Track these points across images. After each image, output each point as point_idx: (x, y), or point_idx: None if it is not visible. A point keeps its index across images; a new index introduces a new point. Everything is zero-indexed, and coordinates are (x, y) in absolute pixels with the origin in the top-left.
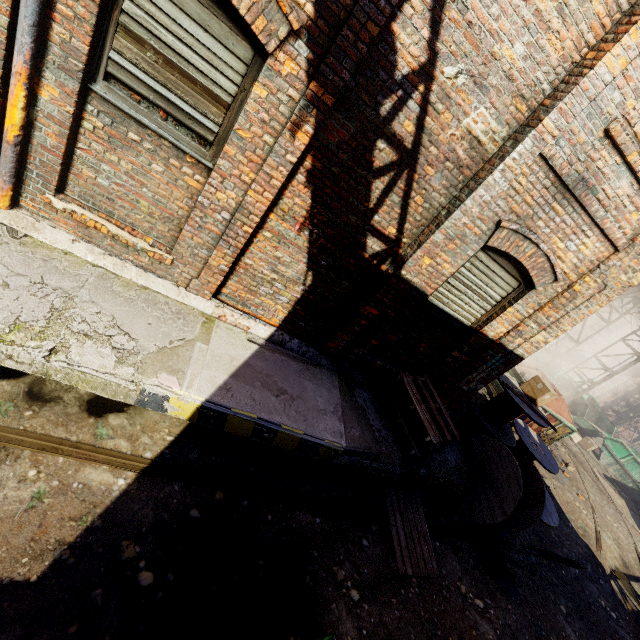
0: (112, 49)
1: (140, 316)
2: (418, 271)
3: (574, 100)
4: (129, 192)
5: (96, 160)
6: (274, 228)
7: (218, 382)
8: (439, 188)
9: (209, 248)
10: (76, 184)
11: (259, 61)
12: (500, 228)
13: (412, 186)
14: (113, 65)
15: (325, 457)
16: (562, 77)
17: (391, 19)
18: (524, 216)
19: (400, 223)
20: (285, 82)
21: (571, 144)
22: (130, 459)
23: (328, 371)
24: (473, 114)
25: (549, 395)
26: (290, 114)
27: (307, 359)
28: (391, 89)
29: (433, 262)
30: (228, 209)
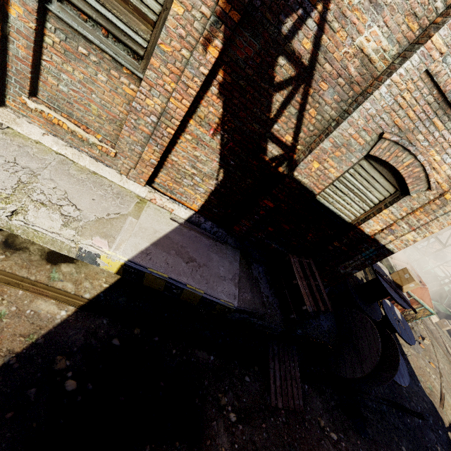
0: None
1: (87, 193)
2: (308, 173)
3: None
4: (83, 97)
5: (57, 70)
6: (193, 132)
7: (141, 247)
8: (331, 102)
9: (142, 145)
10: (44, 90)
11: None
12: (382, 139)
13: (307, 100)
14: None
15: (221, 312)
16: None
17: None
18: (405, 129)
19: (296, 132)
20: None
21: None
22: (72, 297)
23: (232, 248)
24: (366, 32)
25: (414, 284)
26: (203, 30)
27: (217, 237)
28: (292, 8)
29: (321, 166)
30: (155, 113)
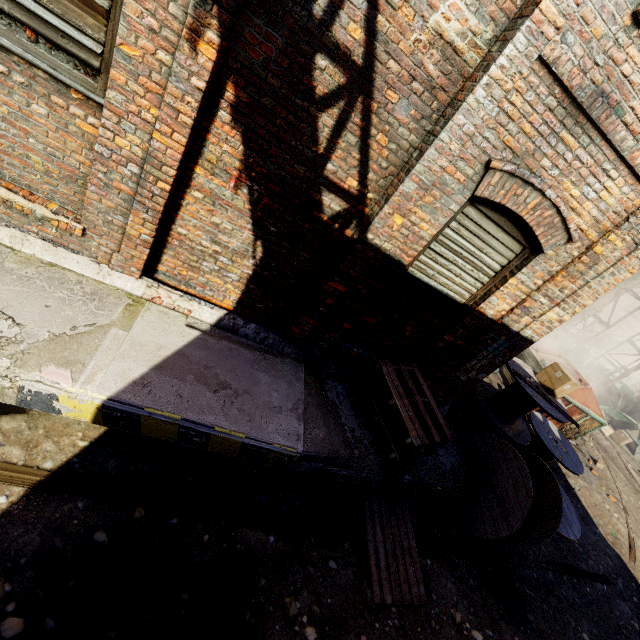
0: None
1: (36, 297)
2: (388, 234)
3: None
4: (14, 145)
5: None
6: (204, 186)
7: (132, 376)
8: (407, 121)
9: (124, 213)
10: None
11: None
12: (490, 171)
13: (371, 120)
14: None
15: (278, 464)
16: None
17: None
18: (522, 153)
19: (361, 172)
20: None
21: (584, 40)
22: (20, 471)
23: (292, 361)
24: (443, 7)
25: (570, 385)
26: (185, 17)
27: (266, 347)
28: None
29: (407, 221)
30: (135, 160)
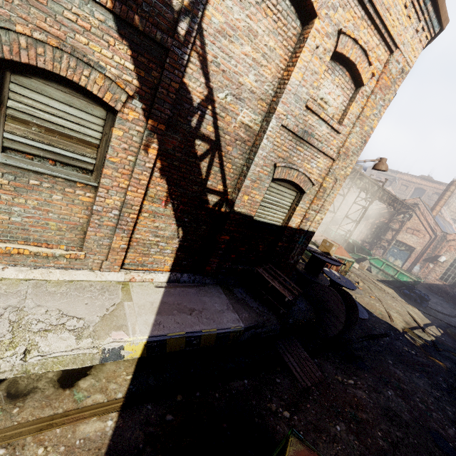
0: (4, 131)
1: (77, 301)
2: (243, 205)
3: (287, 96)
4: (39, 220)
5: (7, 206)
6: (148, 209)
7: (150, 322)
8: (237, 156)
9: (109, 237)
10: None
11: (111, 115)
12: (277, 167)
13: (223, 159)
14: (7, 141)
15: (234, 339)
16: (276, 86)
17: (182, 77)
18: (286, 157)
19: (223, 181)
20: (132, 124)
21: (293, 116)
22: (109, 404)
23: (212, 285)
24: (241, 114)
25: (334, 247)
26: (140, 140)
27: (197, 283)
28: (194, 112)
29: (249, 197)
30: (116, 208)
